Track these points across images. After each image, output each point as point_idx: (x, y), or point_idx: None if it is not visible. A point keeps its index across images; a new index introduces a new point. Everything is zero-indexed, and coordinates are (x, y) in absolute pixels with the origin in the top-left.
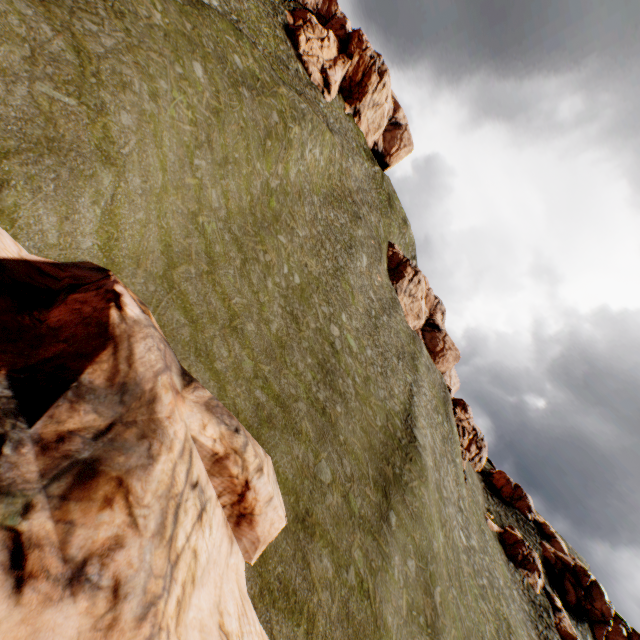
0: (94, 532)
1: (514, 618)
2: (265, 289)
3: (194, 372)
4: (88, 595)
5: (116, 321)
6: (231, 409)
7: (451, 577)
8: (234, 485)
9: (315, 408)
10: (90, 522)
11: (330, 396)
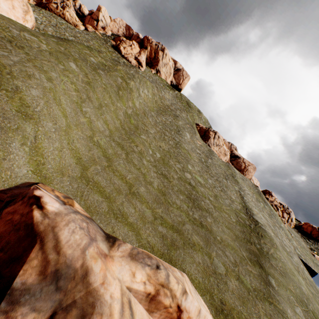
0: None
1: None
2: (143, 165)
3: (116, 230)
4: None
5: (39, 219)
6: (147, 246)
7: None
8: (170, 313)
9: (196, 225)
10: None
11: (201, 214)
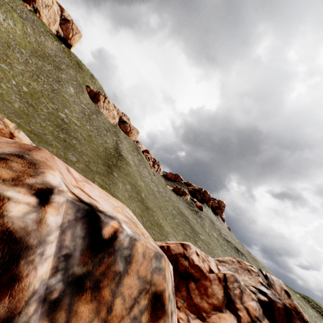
0: None
1: (181, 206)
2: (1, 88)
3: None
4: None
5: None
6: None
7: (150, 194)
8: (3, 134)
9: (59, 139)
10: None
11: (68, 137)
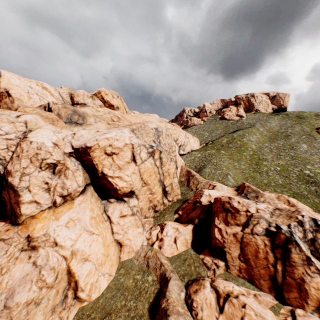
0: (261, 199)
1: None
2: (269, 176)
3: None
4: (265, 202)
5: (246, 185)
6: None
7: None
8: (285, 201)
9: (311, 192)
10: (260, 199)
11: (316, 188)
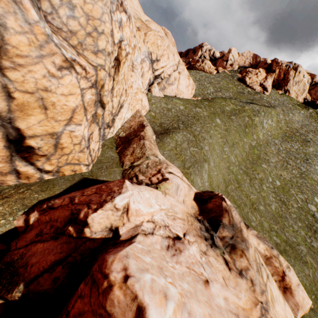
0: (240, 263)
1: None
2: (262, 190)
3: None
4: (245, 279)
5: (225, 205)
6: None
7: None
8: (277, 271)
9: (312, 251)
10: (238, 260)
11: None
